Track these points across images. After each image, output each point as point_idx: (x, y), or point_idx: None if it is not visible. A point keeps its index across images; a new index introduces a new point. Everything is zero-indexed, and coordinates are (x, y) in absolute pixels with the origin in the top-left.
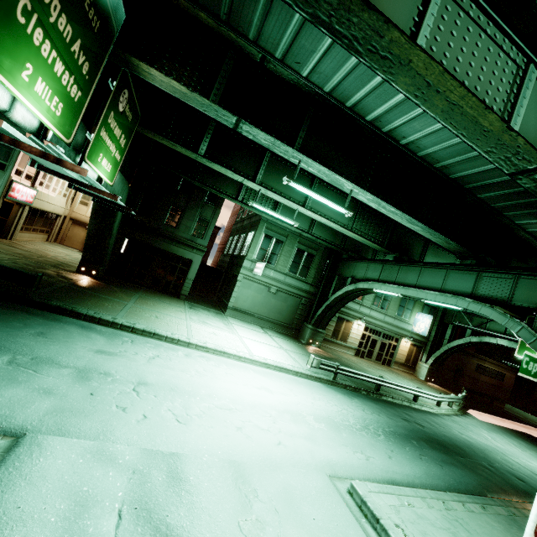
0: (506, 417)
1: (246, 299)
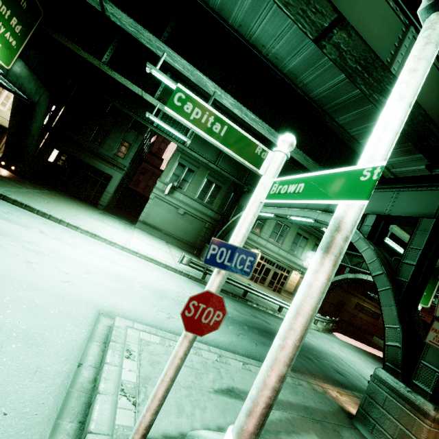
0: (371, 345)
1: (156, 216)
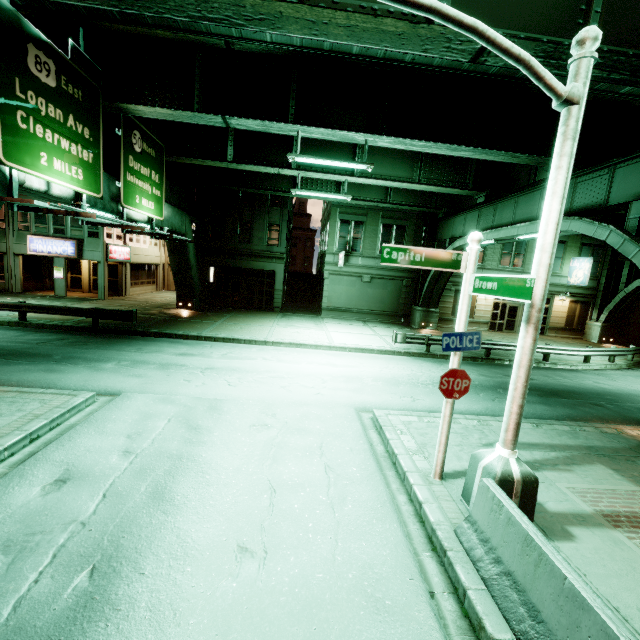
0: None
1: (339, 296)
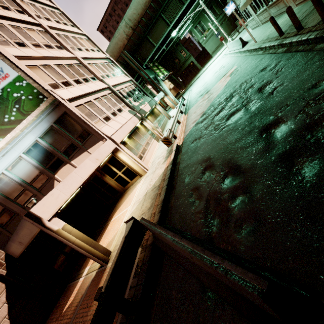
0: None
1: (212, 46)
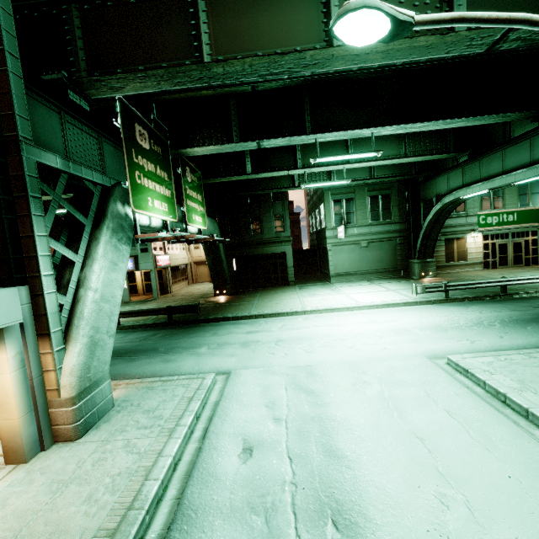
0: None
1: (343, 263)
